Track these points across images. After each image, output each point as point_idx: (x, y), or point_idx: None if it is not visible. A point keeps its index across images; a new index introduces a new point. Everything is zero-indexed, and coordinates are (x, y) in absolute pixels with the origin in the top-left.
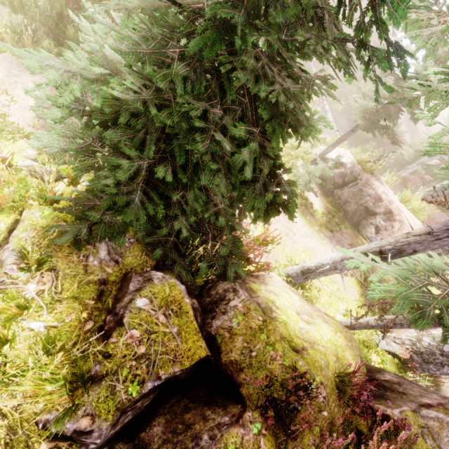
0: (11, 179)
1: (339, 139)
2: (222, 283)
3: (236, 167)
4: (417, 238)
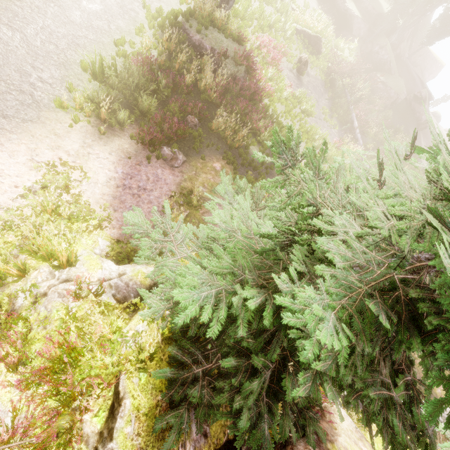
0: (110, 334)
1: None
2: (299, 441)
3: None
4: None
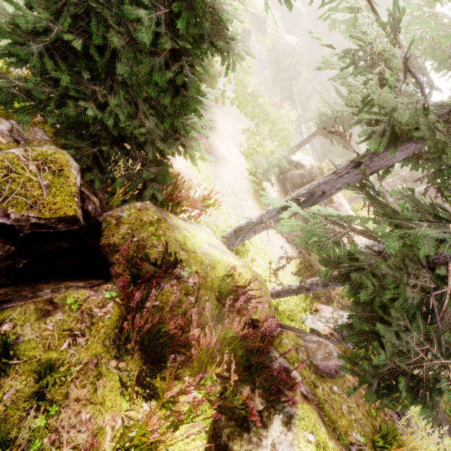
0: None
1: (302, 141)
2: None
3: (125, 13)
4: (325, 179)
